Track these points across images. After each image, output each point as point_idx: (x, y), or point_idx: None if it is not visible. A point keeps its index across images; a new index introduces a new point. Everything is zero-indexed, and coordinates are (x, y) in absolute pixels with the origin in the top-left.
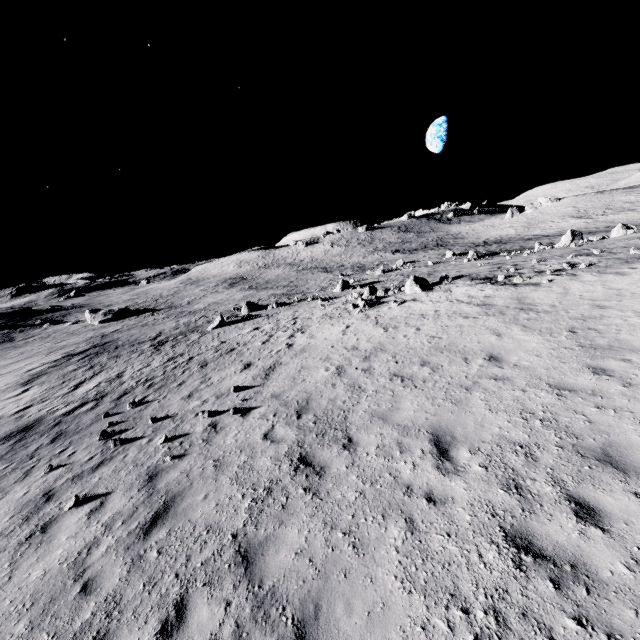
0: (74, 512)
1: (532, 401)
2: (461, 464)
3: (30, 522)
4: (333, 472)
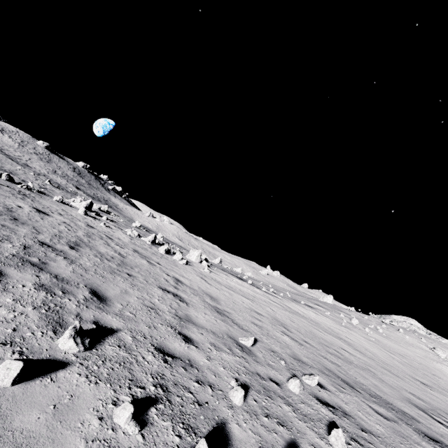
0: None
1: (397, 383)
2: (446, 425)
3: None
4: None
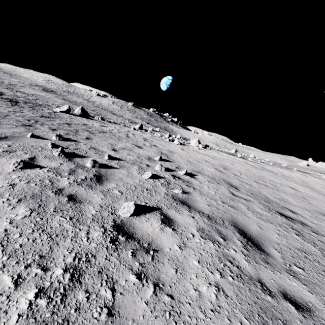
0: (141, 220)
1: None
2: None
3: (84, 222)
4: (311, 225)
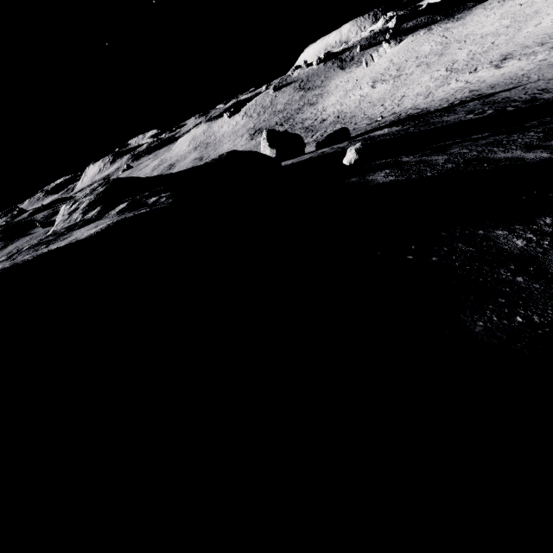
0: None
1: None
2: None
3: None
4: None
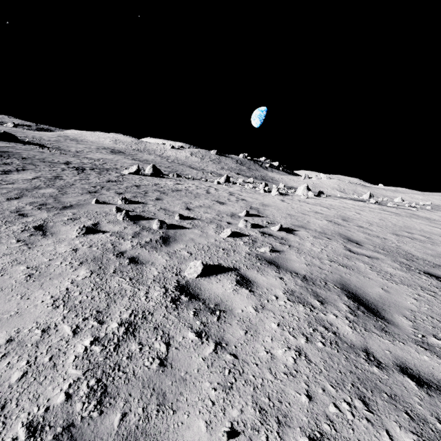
0: (211, 281)
1: None
2: None
3: (144, 282)
4: None
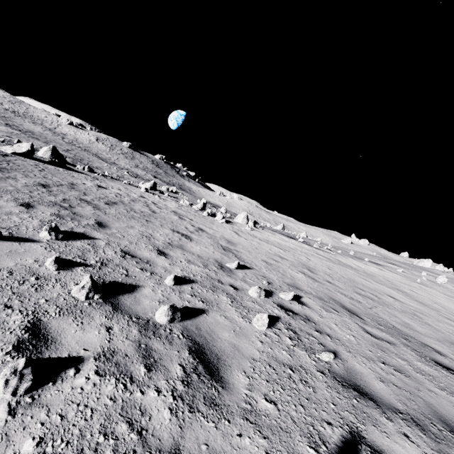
0: None
1: None
2: None
3: None
4: None
